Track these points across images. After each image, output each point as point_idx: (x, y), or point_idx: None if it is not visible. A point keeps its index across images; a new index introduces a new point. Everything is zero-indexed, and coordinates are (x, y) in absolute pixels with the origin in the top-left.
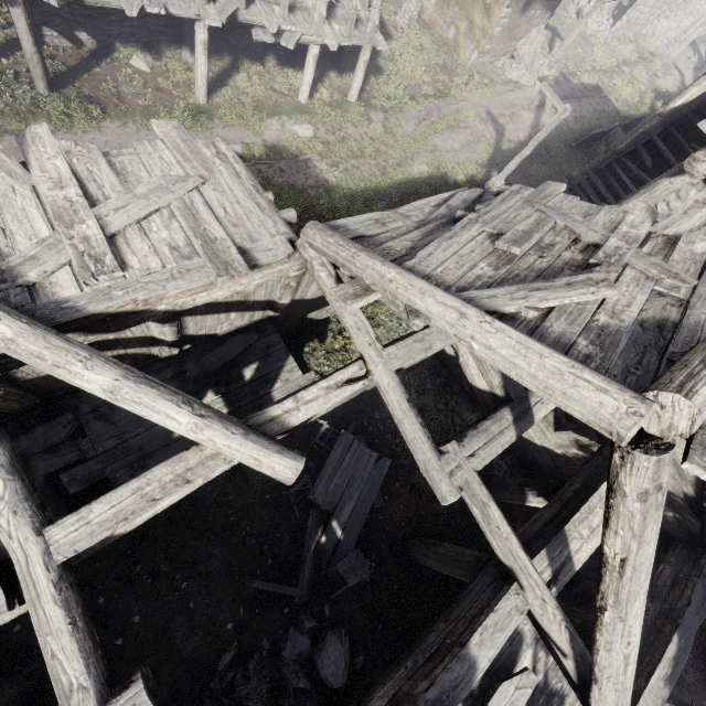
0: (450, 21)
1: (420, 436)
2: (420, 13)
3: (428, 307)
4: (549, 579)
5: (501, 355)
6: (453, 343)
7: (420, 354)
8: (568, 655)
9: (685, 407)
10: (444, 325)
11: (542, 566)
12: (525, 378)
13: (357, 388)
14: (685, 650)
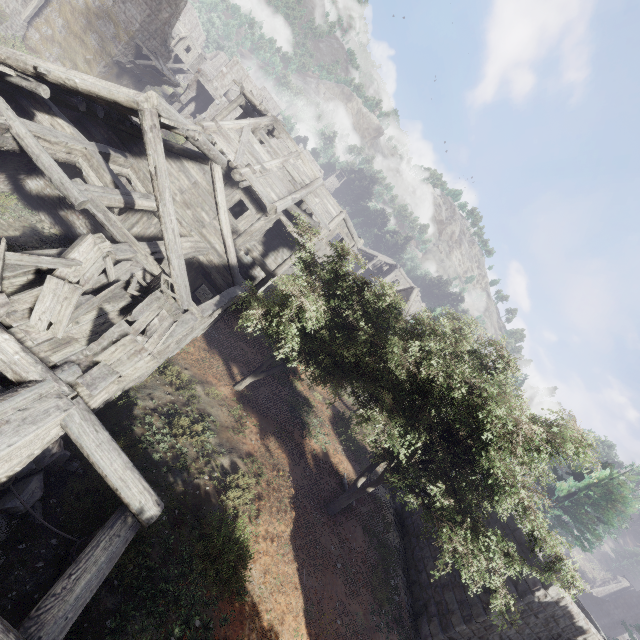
0: (57, 57)
1: (55, 164)
2: (25, 39)
3: (49, 66)
4: (151, 255)
5: (90, 82)
6: (77, 163)
7: (50, 136)
8: (163, 279)
9: (155, 95)
10: (59, 74)
11: (145, 247)
12: (102, 90)
13: (0, 122)
14: (224, 301)
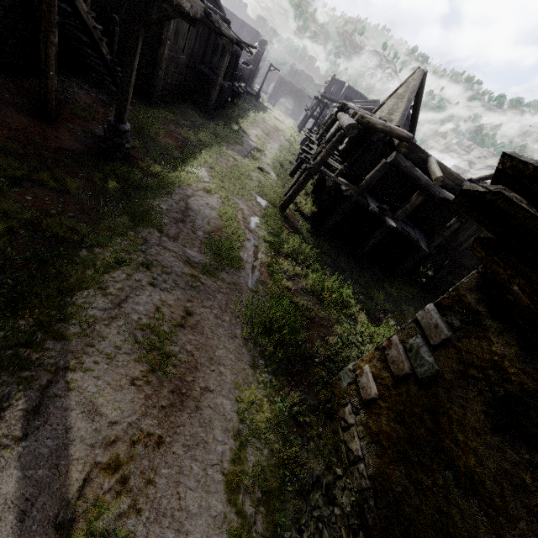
0: None
1: None
2: None
3: None
4: None
5: None
6: None
7: None
8: None
9: None
10: None
11: None
12: None
13: None
14: None
